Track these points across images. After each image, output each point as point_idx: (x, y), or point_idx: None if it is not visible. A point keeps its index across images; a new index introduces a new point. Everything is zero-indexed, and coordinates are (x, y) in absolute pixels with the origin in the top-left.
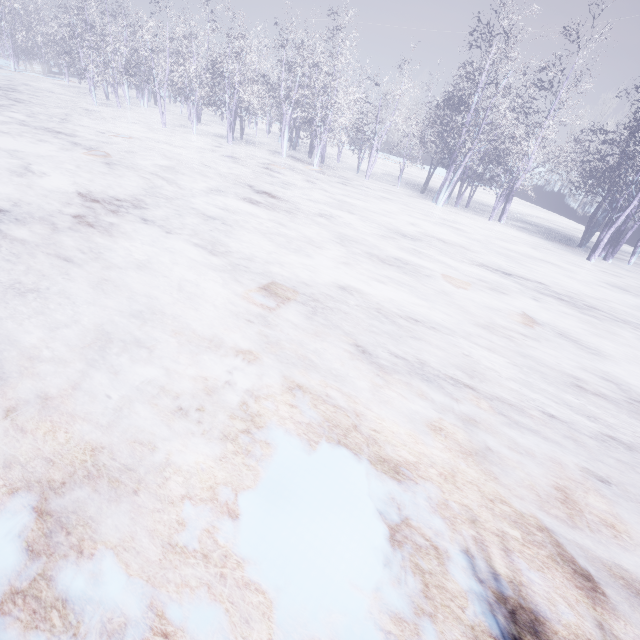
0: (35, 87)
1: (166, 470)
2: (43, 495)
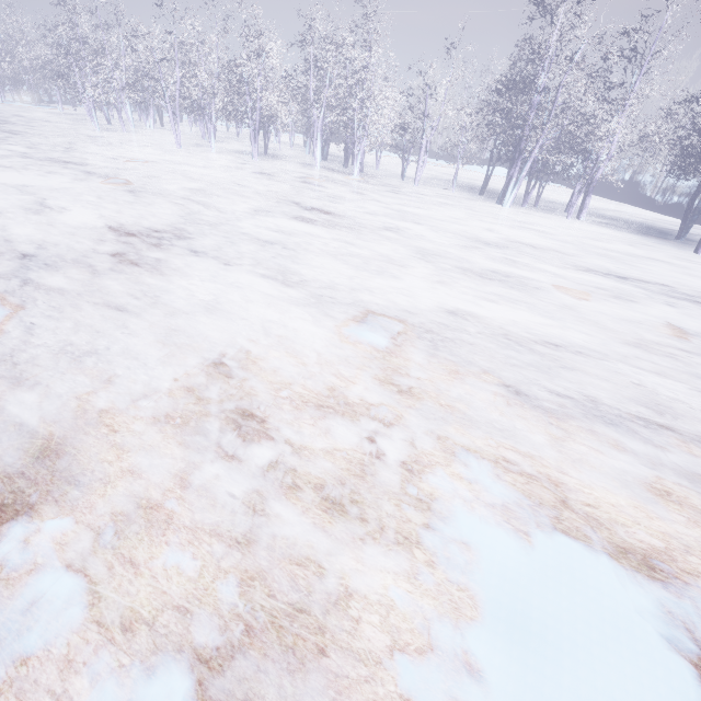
0: (28, 117)
1: (350, 606)
2: (193, 676)
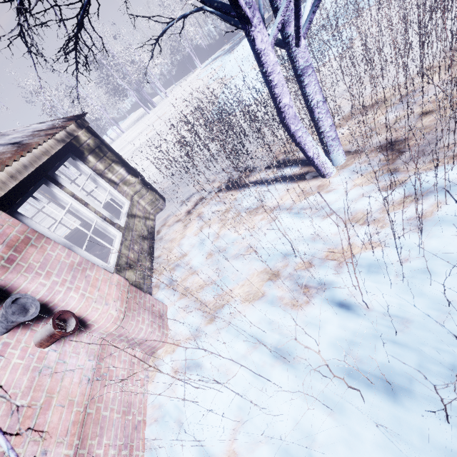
0: None
1: None
2: None
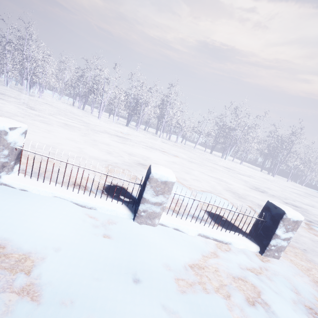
0: None
1: None
2: None
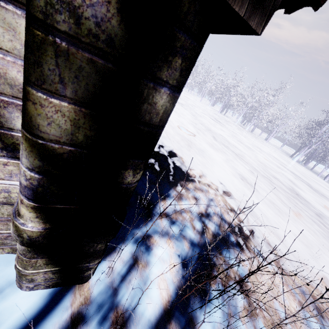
0: None
1: None
2: None
